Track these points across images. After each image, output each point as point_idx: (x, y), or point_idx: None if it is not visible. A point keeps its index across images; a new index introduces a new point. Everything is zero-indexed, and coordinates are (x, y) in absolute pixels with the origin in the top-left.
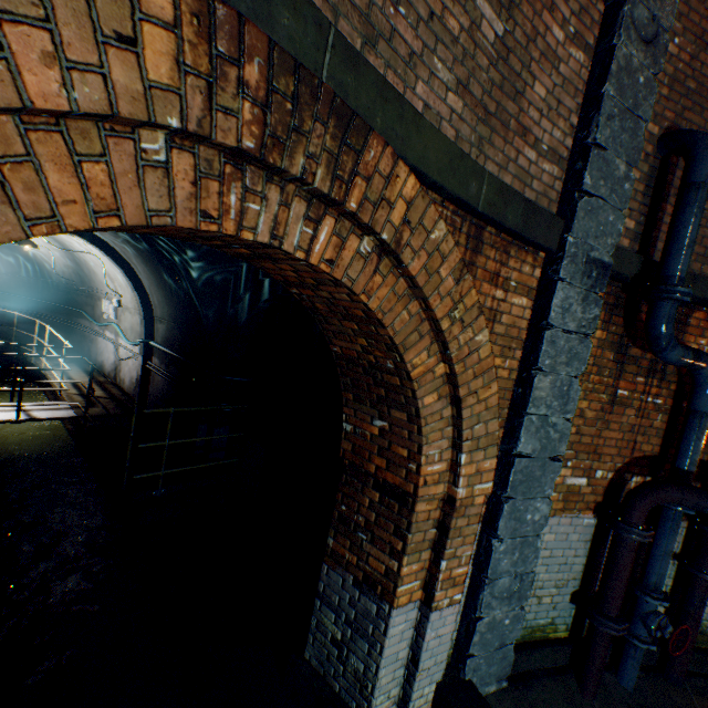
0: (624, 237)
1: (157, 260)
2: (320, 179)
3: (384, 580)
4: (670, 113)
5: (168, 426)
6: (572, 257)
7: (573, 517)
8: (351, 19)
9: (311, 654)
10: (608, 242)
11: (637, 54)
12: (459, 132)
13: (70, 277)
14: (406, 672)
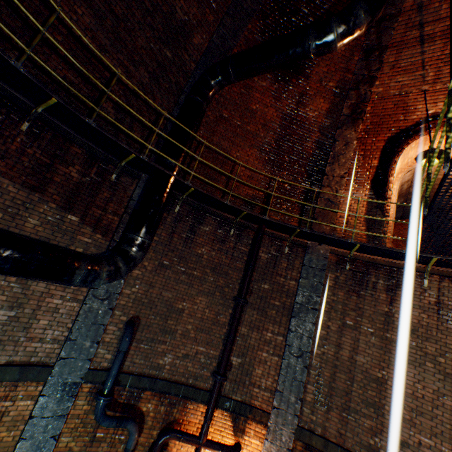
0: (106, 361)
1: None
2: None
3: None
4: (135, 311)
5: None
6: (52, 384)
7: None
8: None
9: None
10: (80, 373)
11: (98, 304)
12: None
13: None
14: None
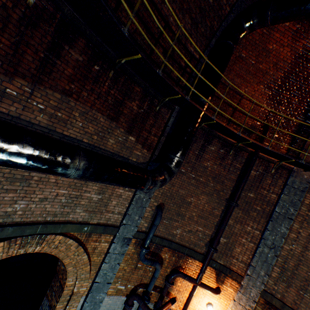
0: (144, 227)
1: None
2: (34, 245)
3: (53, 307)
4: (161, 200)
5: None
6: (118, 237)
7: (119, 296)
8: (50, 216)
9: None
10: (132, 233)
11: (143, 195)
12: (84, 217)
13: None
14: None
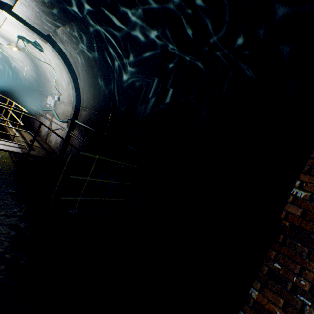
0: None
1: (98, 66)
2: None
3: None
4: None
5: (92, 167)
6: None
7: None
8: None
9: None
10: None
11: None
12: None
13: (32, 82)
14: None
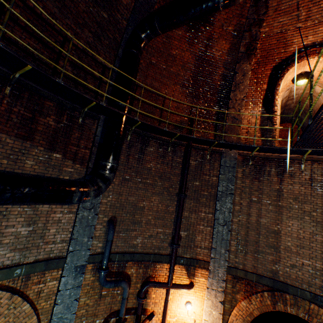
0: (99, 248)
1: None
2: None
3: None
4: (112, 213)
5: None
6: (68, 268)
7: None
8: None
9: None
10: (84, 258)
11: (87, 212)
12: (14, 258)
13: None
14: None
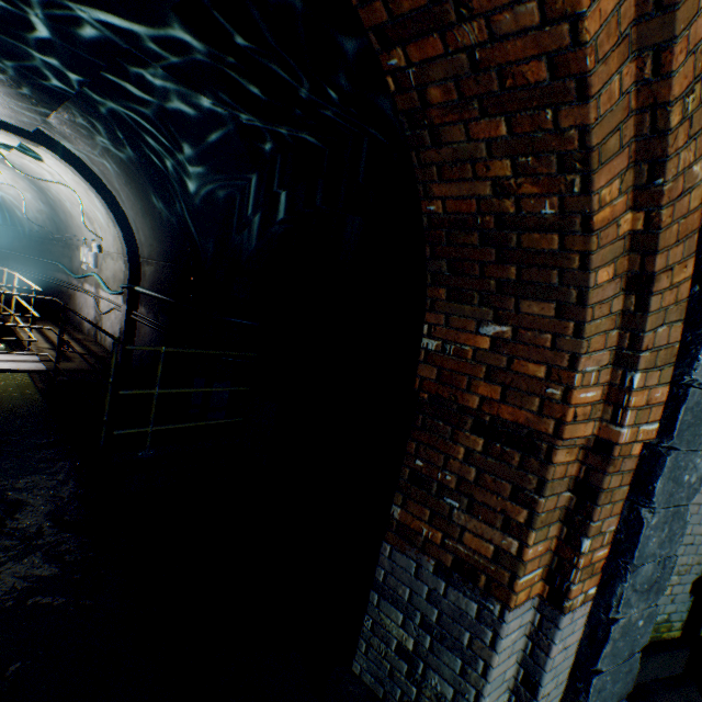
0: None
1: (144, 174)
2: None
3: (491, 567)
4: None
5: (158, 370)
6: None
7: None
8: None
9: (363, 667)
10: None
11: None
12: None
13: (44, 224)
14: (513, 698)
